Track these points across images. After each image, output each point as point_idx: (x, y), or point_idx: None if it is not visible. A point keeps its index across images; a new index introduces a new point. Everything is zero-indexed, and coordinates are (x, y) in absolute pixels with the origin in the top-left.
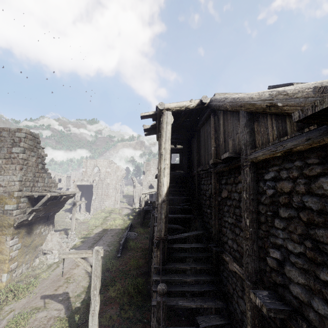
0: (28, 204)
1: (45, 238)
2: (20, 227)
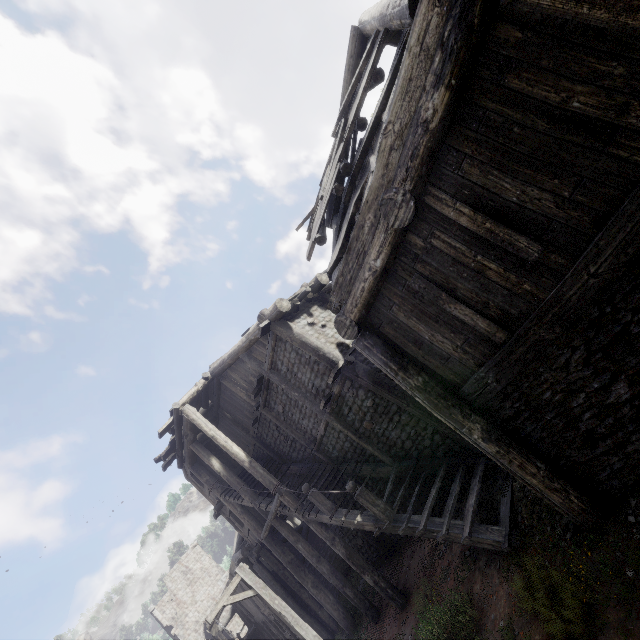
0: None
1: None
2: None
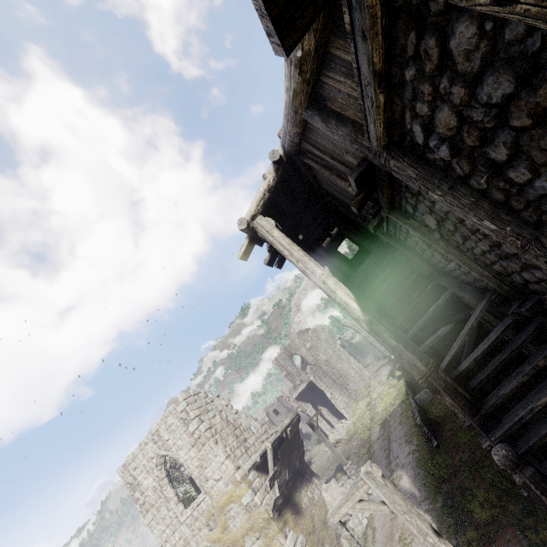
0: (262, 476)
1: (323, 501)
2: (280, 514)
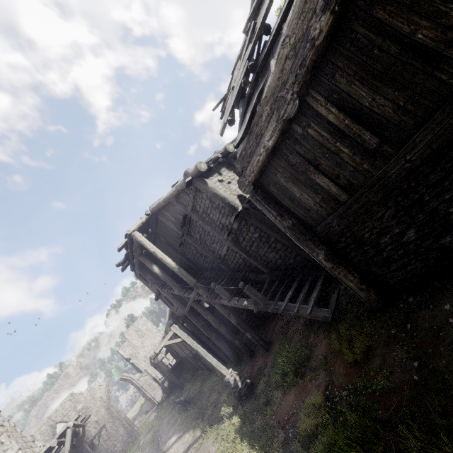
0: None
1: None
2: None
